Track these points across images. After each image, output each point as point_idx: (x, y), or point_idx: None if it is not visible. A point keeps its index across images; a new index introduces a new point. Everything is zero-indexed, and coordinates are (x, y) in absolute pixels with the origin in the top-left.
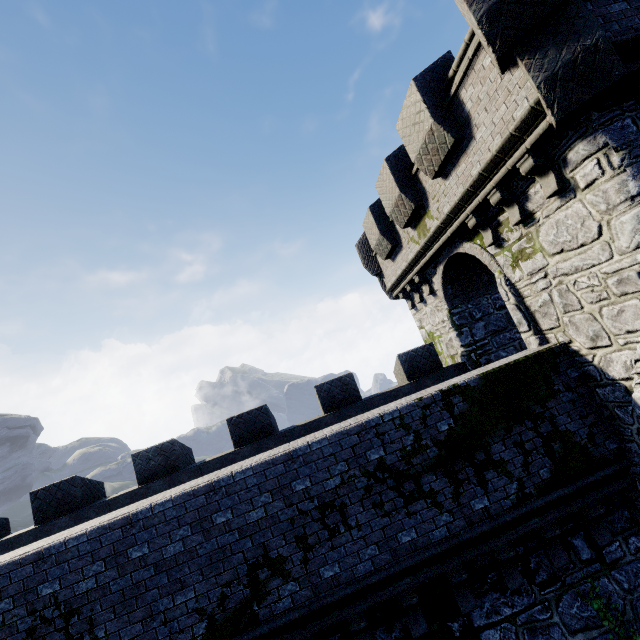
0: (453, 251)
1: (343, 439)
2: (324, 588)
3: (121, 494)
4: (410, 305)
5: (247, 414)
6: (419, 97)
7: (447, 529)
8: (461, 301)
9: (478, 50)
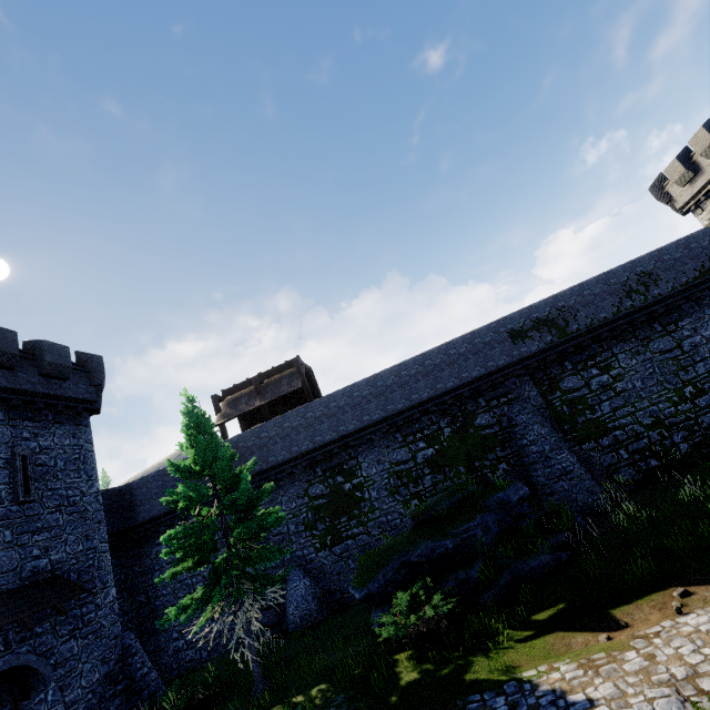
0: None
1: None
2: None
3: None
4: (700, 212)
5: None
6: None
7: None
8: None
9: None
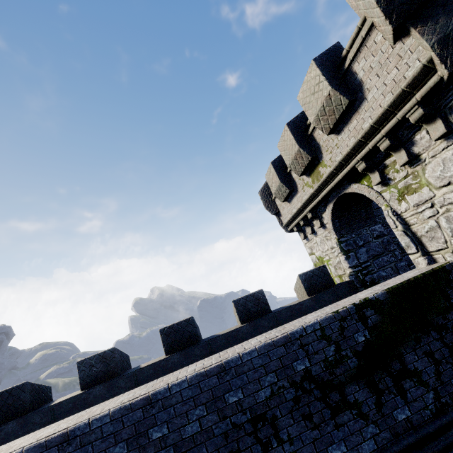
0: (342, 191)
1: (271, 350)
2: None
3: (65, 399)
4: (303, 236)
5: (177, 325)
6: (318, 72)
7: (374, 441)
8: (346, 232)
9: (370, 30)
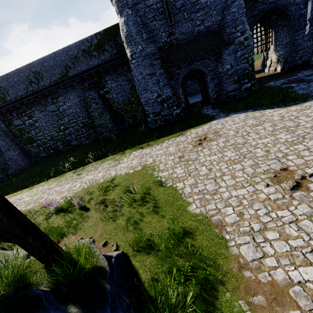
0: None
1: (76, 44)
2: (78, 71)
3: None
4: None
5: None
6: None
7: (97, 62)
8: None
9: None
